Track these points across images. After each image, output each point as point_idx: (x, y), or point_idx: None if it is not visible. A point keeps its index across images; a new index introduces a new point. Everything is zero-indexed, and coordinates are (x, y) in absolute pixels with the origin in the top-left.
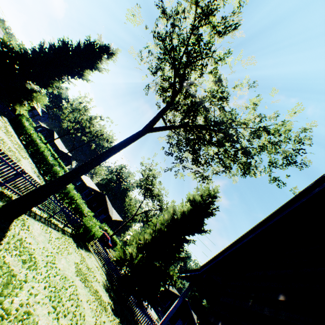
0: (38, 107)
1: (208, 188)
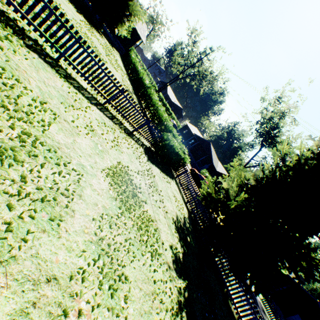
0: (142, 36)
1: None
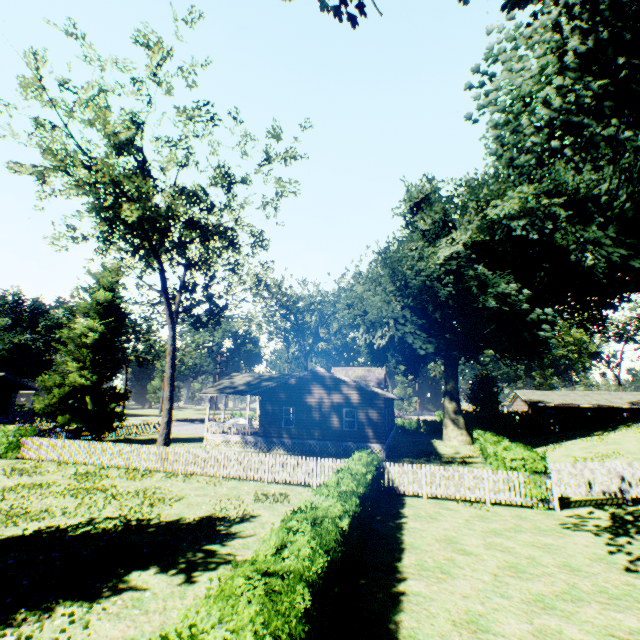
0: None
1: (103, 265)
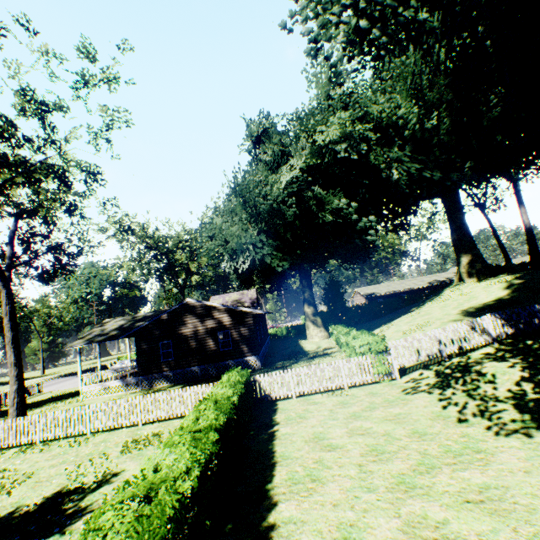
0: None
1: None
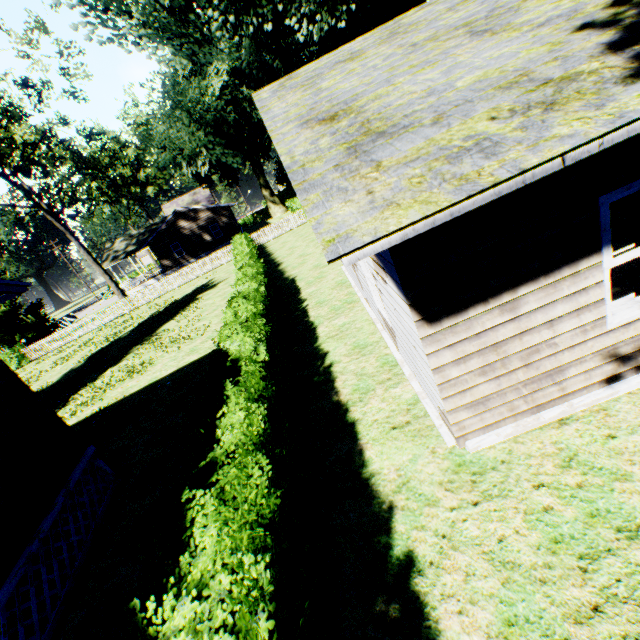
0: None
1: None
